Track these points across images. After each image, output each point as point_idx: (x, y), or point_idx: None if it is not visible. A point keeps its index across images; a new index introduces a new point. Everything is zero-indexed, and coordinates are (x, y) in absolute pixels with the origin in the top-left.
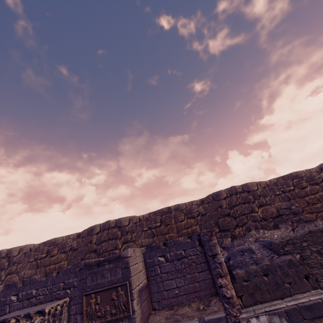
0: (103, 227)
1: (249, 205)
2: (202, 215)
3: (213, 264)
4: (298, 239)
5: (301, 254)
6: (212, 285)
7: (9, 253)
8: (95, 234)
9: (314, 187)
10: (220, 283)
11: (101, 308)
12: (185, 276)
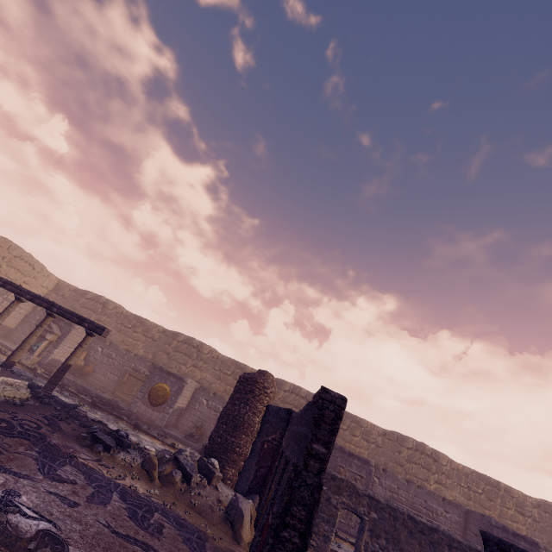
0: (417, 446)
1: None
2: (534, 520)
3: None
4: None
5: None
6: None
7: (309, 397)
8: (406, 447)
9: None
10: None
11: None
12: None
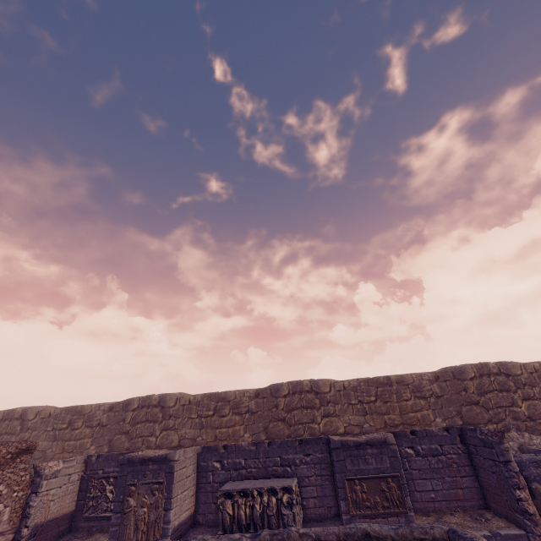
0: (293, 389)
1: (509, 394)
2: (437, 397)
3: (506, 472)
4: None
5: None
6: (479, 496)
7: (163, 402)
8: (282, 397)
9: None
10: (519, 496)
11: (369, 498)
12: (444, 479)
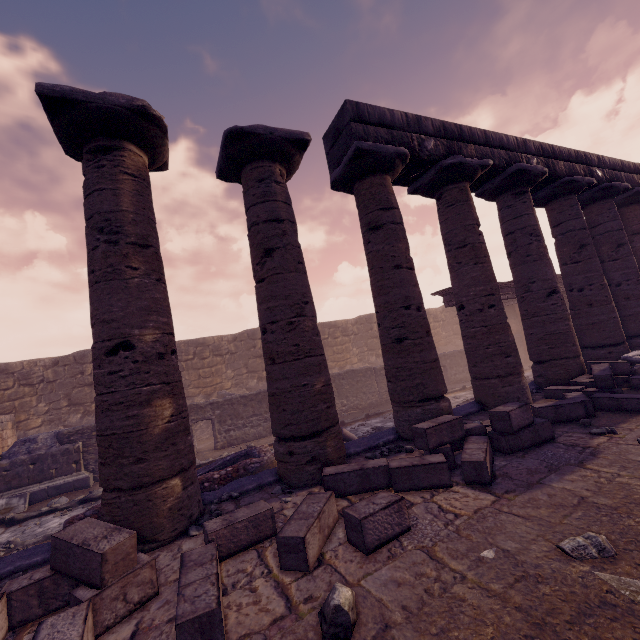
0: None
1: None
2: (49, 383)
3: None
4: (90, 429)
5: (86, 443)
6: None
7: None
8: None
9: (216, 360)
10: None
11: None
12: None
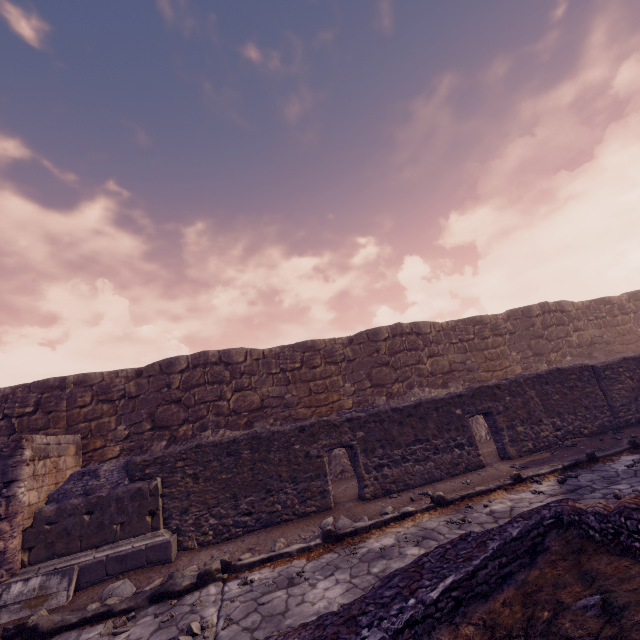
0: None
1: (220, 387)
2: (130, 398)
3: None
4: (173, 457)
5: (167, 479)
6: None
7: None
8: None
9: (329, 369)
10: None
11: None
12: None
